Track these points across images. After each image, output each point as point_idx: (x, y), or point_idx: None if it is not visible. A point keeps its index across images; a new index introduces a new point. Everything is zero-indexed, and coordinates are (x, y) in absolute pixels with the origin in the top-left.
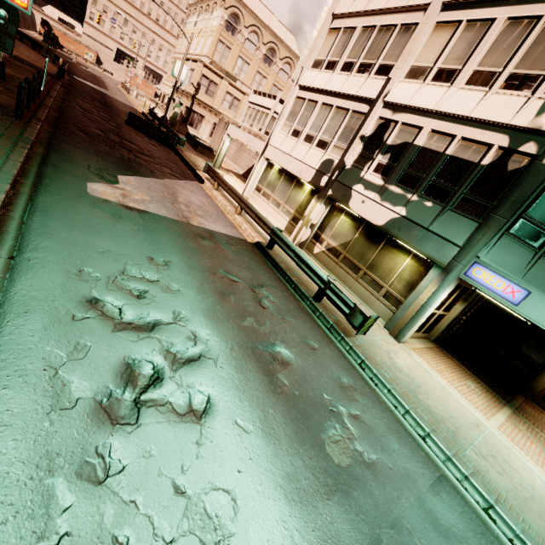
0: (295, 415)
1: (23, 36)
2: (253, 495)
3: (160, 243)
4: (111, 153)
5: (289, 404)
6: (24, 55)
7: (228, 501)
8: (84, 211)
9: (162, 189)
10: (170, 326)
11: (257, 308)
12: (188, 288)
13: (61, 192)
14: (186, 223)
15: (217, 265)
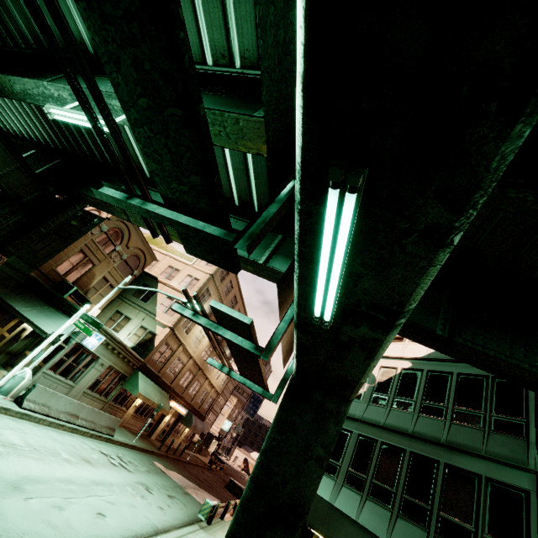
0: (131, 483)
1: (217, 457)
2: (104, 464)
3: (156, 473)
4: (186, 473)
5: (133, 483)
6: (204, 458)
7: (100, 460)
8: (143, 458)
9: (192, 485)
10: (128, 465)
11: (165, 493)
12: (146, 474)
13: (143, 455)
14: (182, 486)
15: (171, 488)
